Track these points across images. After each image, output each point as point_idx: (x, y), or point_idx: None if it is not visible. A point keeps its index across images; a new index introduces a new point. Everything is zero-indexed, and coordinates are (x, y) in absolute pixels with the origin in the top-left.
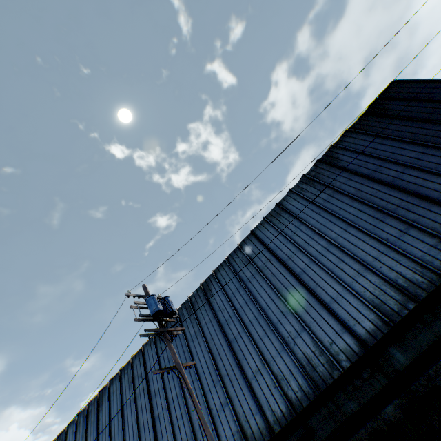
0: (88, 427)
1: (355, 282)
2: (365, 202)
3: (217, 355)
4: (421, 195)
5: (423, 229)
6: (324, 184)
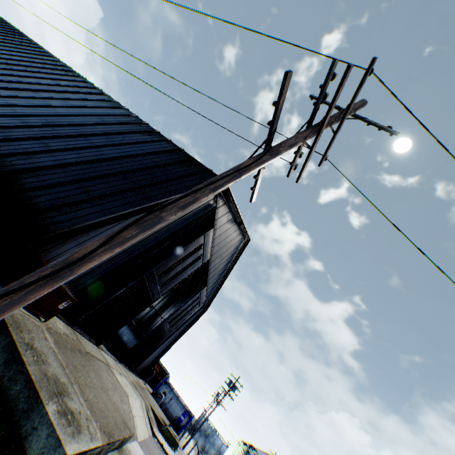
0: (3, 29)
1: (2, 100)
2: (76, 123)
3: (5, 61)
4: (52, 136)
5: (16, 125)
6: (123, 123)
